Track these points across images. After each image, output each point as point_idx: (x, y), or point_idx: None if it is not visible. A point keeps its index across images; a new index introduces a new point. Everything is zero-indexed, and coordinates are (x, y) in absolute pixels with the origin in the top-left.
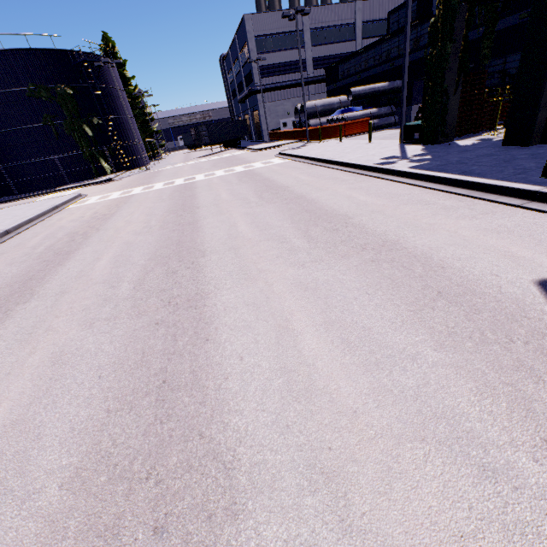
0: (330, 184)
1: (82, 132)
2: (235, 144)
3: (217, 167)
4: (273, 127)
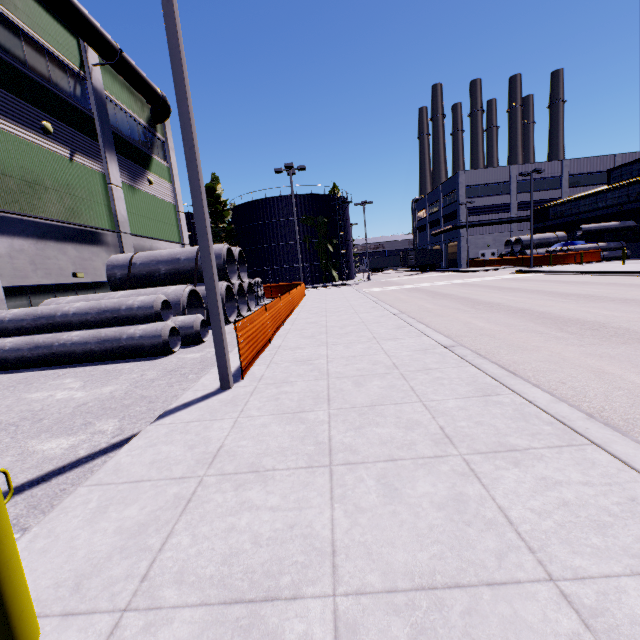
0: (628, 279)
1: (324, 249)
2: (432, 268)
3: (458, 278)
4: (471, 256)
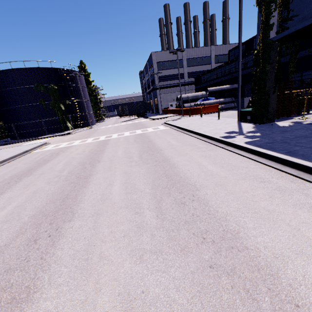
0: (189, 150)
1: (59, 108)
2: (143, 115)
3: (127, 129)
4: (164, 107)
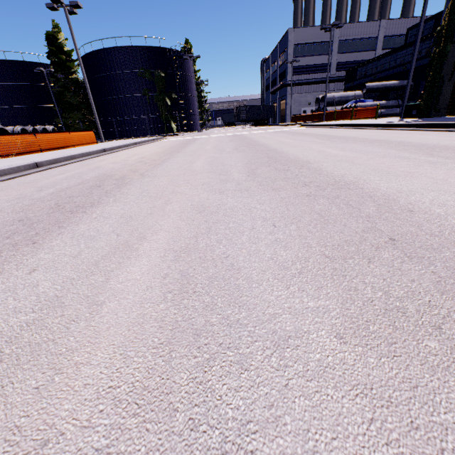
0: (342, 131)
1: (164, 102)
2: (263, 123)
3: (254, 130)
4: (294, 113)
